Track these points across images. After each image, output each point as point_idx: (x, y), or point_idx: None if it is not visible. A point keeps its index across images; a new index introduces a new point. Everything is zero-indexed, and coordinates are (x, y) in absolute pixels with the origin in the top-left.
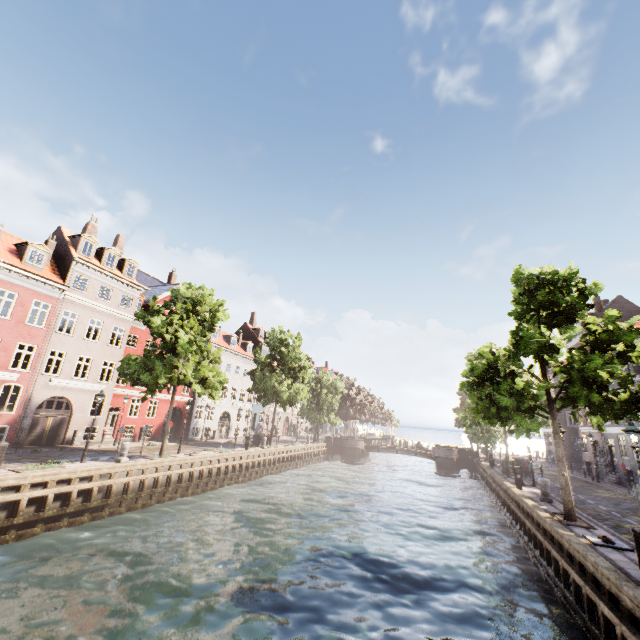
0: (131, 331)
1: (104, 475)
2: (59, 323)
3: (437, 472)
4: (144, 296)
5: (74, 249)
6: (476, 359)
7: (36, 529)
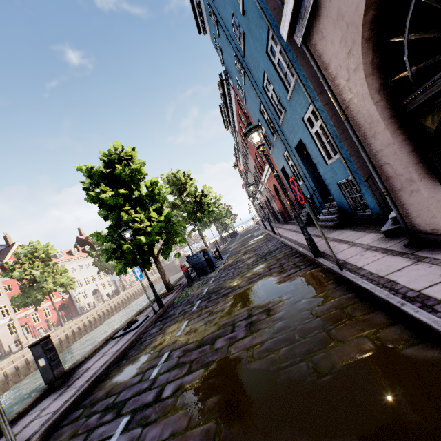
0: (4, 284)
1: None
2: None
3: None
4: None
5: None
6: None
7: (21, 377)
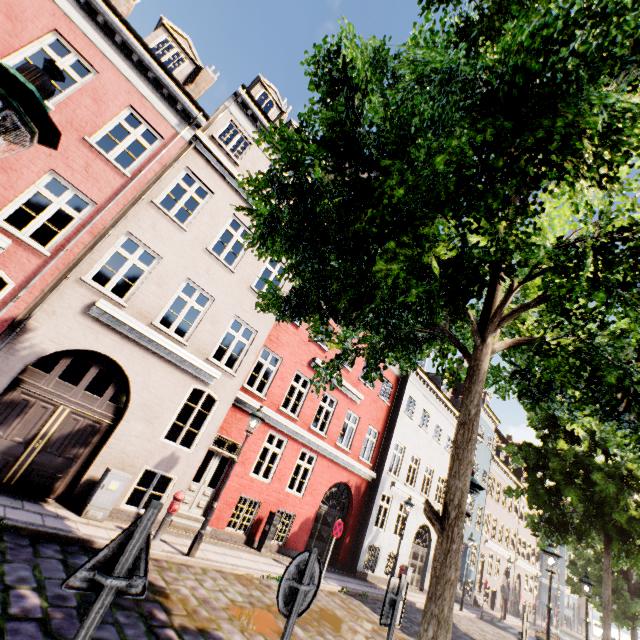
0: None
1: None
2: (167, 190)
3: None
4: None
5: None
6: None
7: None
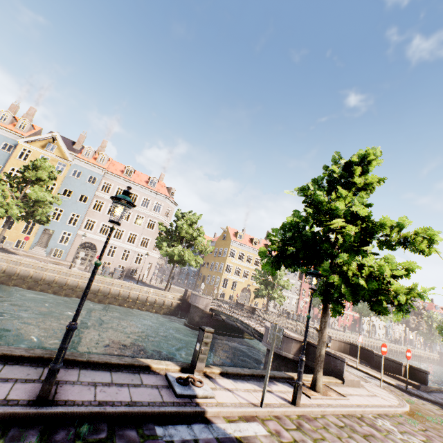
0: None
1: None
2: None
3: None
4: None
5: None
6: None
7: None
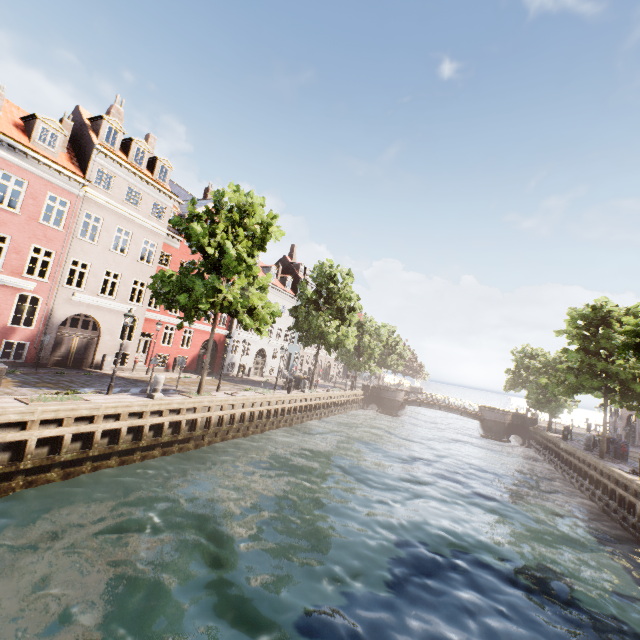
0: (164, 248)
1: (134, 413)
2: (80, 227)
3: (484, 435)
4: (178, 208)
5: (95, 135)
6: (580, 316)
7: (51, 474)
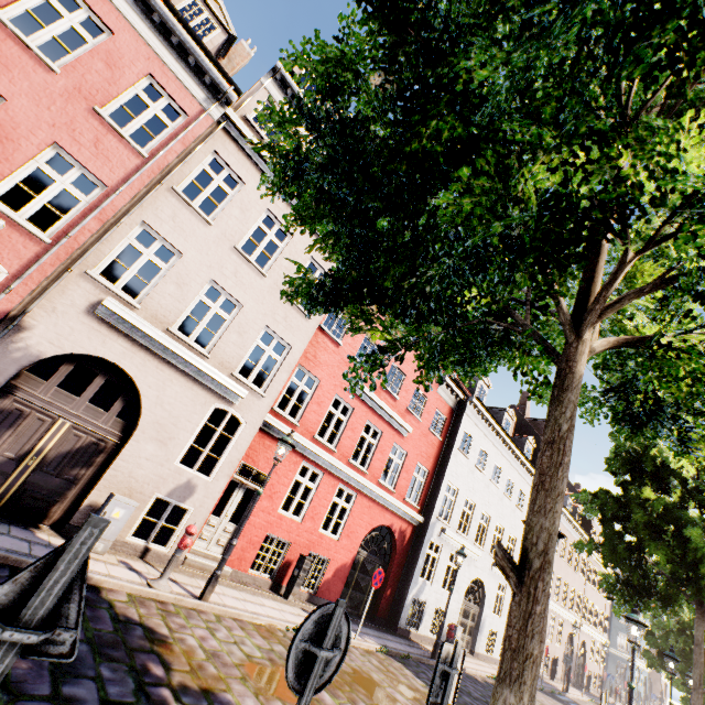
0: None
1: None
2: (190, 177)
3: None
4: None
5: None
6: None
7: None
